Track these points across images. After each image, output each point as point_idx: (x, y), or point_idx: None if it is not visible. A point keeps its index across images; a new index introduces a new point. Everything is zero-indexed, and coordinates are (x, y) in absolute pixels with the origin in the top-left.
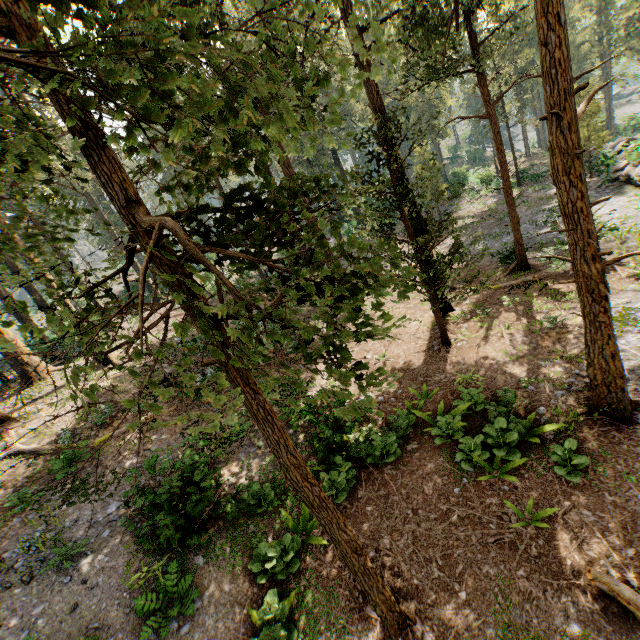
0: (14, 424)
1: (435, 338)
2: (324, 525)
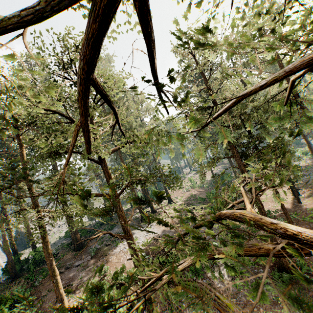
0: (159, 212)
1: (295, 202)
2: (285, 213)
